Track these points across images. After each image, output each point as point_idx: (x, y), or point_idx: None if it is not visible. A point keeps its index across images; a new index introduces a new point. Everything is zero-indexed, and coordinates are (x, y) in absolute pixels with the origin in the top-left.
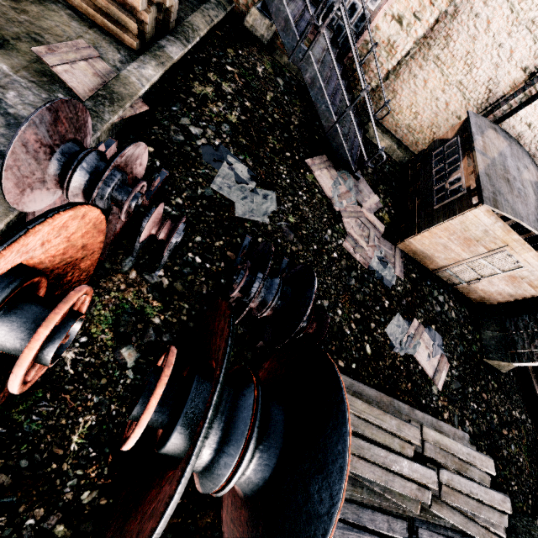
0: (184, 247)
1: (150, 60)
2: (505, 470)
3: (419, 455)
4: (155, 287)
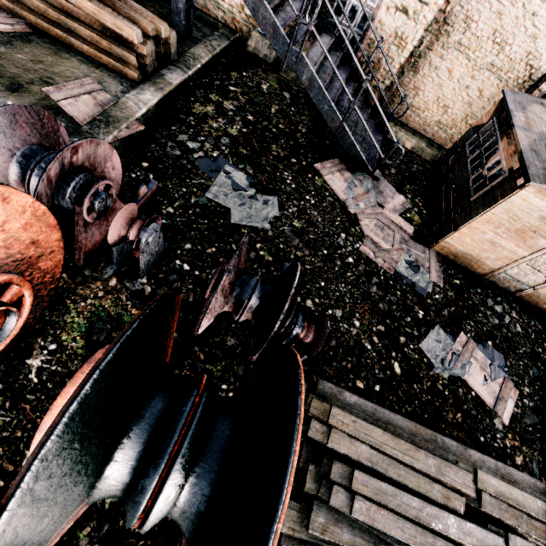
0: (172, 254)
1: (148, 87)
2: None
3: (475, 511)
4: (135, 294)
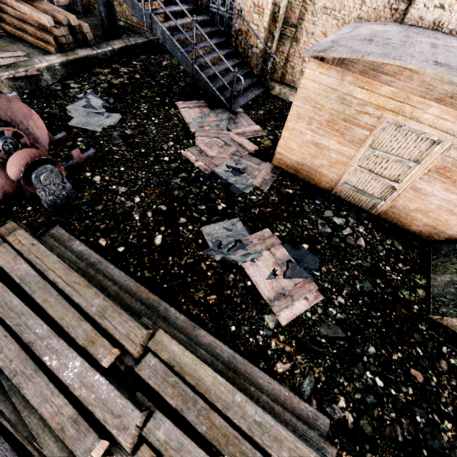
0: None
1: (57, 54)
2: None
3: (133, 376)
4: None
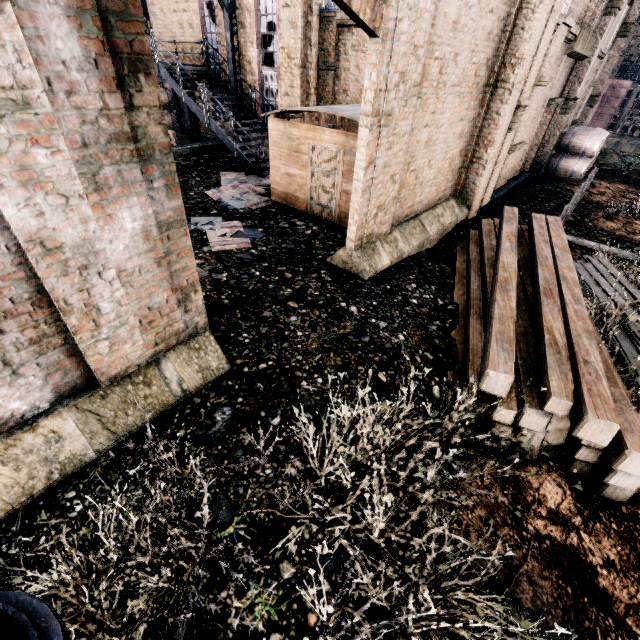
0: None
1: None
2: (245, 321)
3: None
4: None
